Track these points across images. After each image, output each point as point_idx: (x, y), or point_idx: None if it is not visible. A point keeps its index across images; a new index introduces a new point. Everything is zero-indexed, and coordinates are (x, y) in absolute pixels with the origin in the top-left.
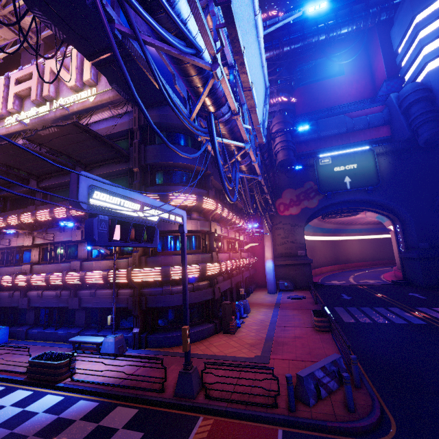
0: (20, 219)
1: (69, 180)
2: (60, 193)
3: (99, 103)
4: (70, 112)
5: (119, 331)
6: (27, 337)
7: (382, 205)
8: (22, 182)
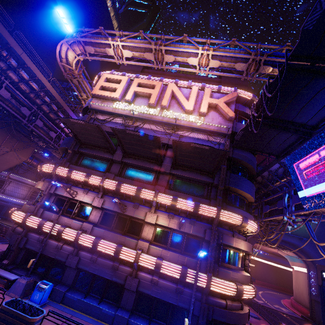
0: (103, 183)
1: (153, 168)
2: (135, 171)
3: (203, 128)
4: (175, 123)
5: None
6: (62, 300)
7: (306, 252)
8: (111, 152)
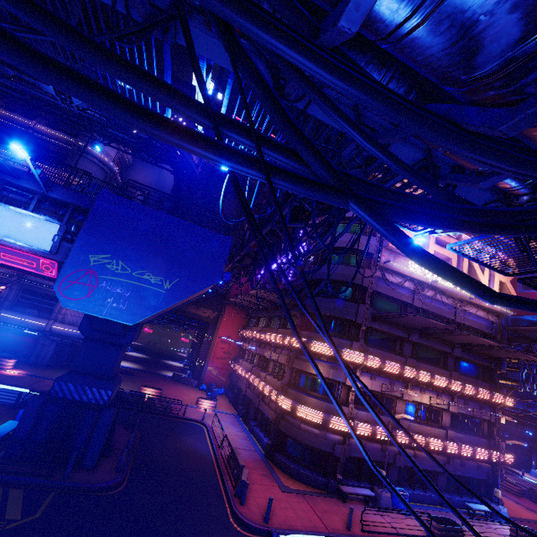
0: (419, 376)
1: (446, 350)
2: (422, 351)
3: (489, 308)
4: (468, 299)
5: (473, 497)
6: None
7: None
8: (412, 332)
